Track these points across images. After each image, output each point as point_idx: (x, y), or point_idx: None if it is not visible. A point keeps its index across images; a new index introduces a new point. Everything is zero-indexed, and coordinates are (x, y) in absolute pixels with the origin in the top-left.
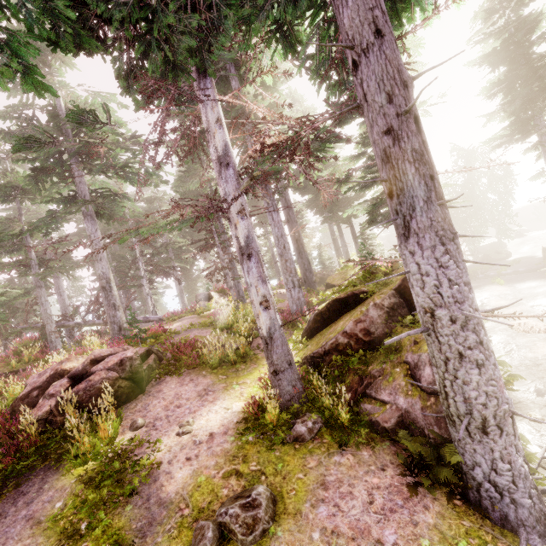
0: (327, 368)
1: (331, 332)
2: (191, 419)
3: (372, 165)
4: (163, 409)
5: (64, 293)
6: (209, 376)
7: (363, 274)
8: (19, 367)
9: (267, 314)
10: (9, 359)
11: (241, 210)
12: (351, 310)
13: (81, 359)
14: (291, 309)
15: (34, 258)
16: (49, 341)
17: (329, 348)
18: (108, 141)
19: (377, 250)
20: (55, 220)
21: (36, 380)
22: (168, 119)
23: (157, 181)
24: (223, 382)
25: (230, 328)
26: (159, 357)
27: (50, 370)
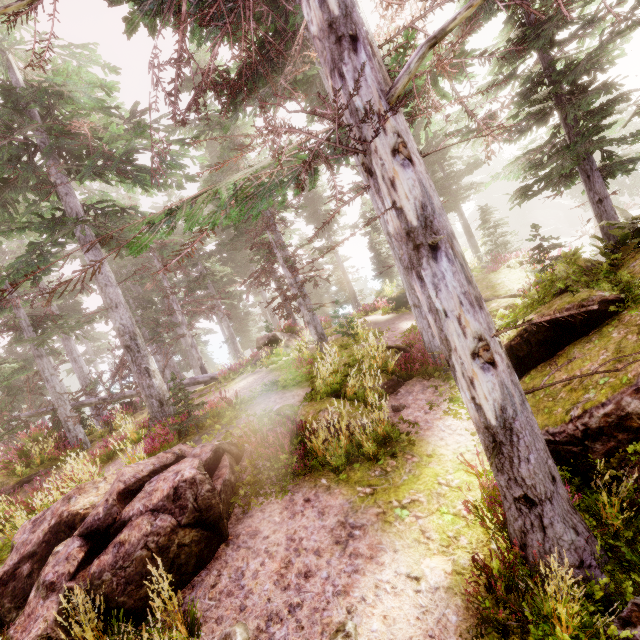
0: (611, 470)
1: (573, 386)
2: (350, 623)
3: (530, 92)
4: (276, 589)
5: (79, 358)
6: (337, 491)
7: (573, 270)
8: (28, 473)
9: (494, 375)
10: (13, 465)
11: (403, 140)
12: (585, 337)
13: (103, 486)
14: (429, 346)
15: (24, 316)
16: (65, 430)
17: (601, 424)
18: (98, 127)
19: (511, 242)
20: (43, 258)
21: (26, 537)
22: (181, 90)
23: (180, 178)
24: (371, 504)
25: (339, 389)
26: (235, 455)
27: (50, 516)
